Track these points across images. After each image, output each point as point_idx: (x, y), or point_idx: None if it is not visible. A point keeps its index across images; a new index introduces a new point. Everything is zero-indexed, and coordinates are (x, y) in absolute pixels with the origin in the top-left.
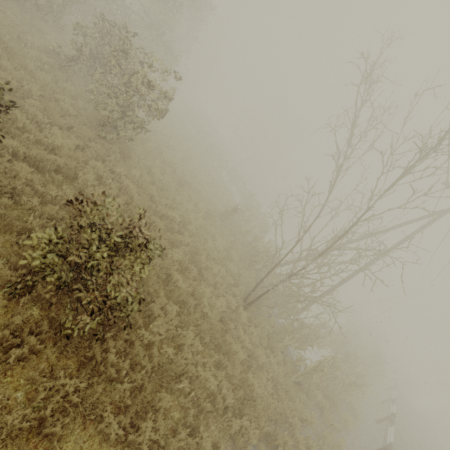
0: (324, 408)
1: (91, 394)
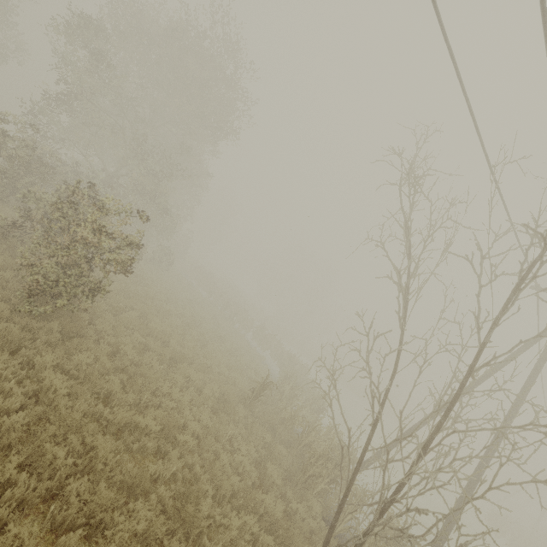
0: None
1: None
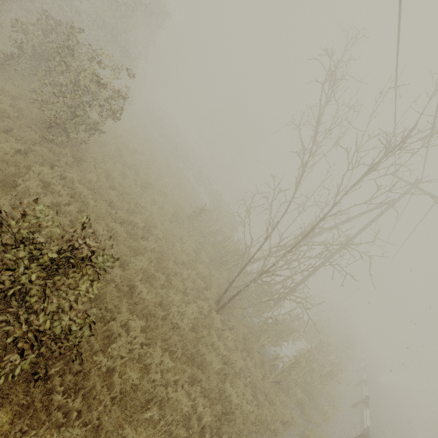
0: (304, 403)
1: None
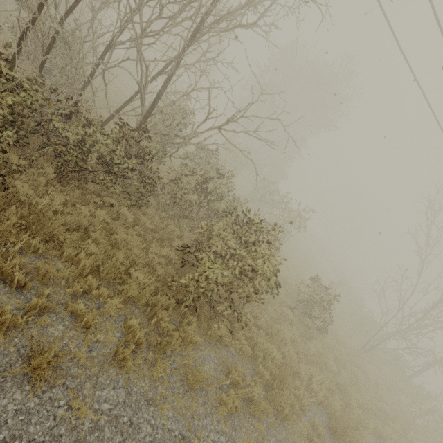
0: None
1: (322, 352)
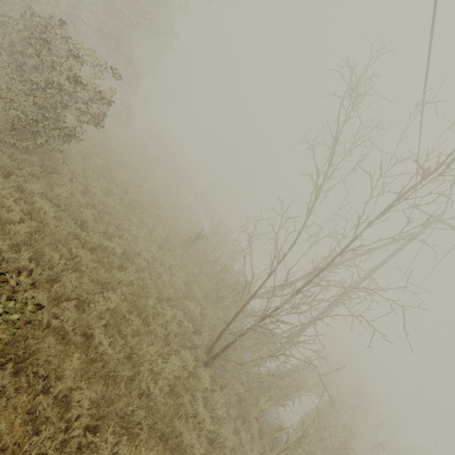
0: None
1: None
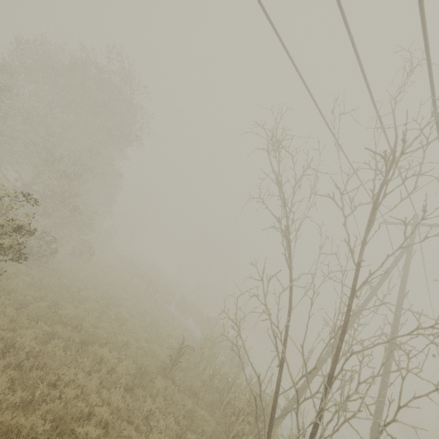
0: None
1: None
